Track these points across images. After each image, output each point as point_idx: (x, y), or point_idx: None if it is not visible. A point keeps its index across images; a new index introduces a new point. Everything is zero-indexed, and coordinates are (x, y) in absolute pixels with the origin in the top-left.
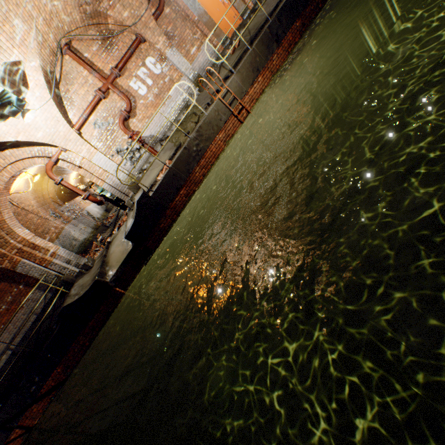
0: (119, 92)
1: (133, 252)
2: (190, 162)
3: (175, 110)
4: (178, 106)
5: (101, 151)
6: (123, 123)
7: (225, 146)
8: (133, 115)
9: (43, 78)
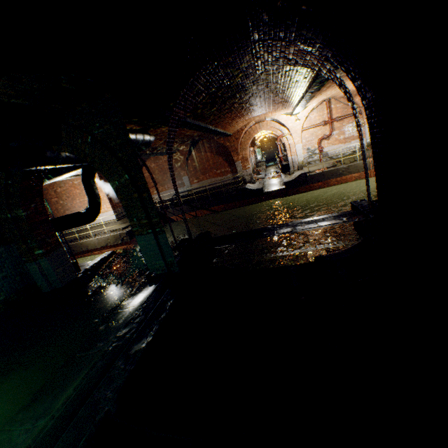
0: (330, 127)
1: (280, 190)
2: (333, 175)
3: (347, 149)
4: (349, 149)
5: (302, 144)
6: (320, 140)
7: (354, 180)
8: (327, 139)
9: (311, 109)
